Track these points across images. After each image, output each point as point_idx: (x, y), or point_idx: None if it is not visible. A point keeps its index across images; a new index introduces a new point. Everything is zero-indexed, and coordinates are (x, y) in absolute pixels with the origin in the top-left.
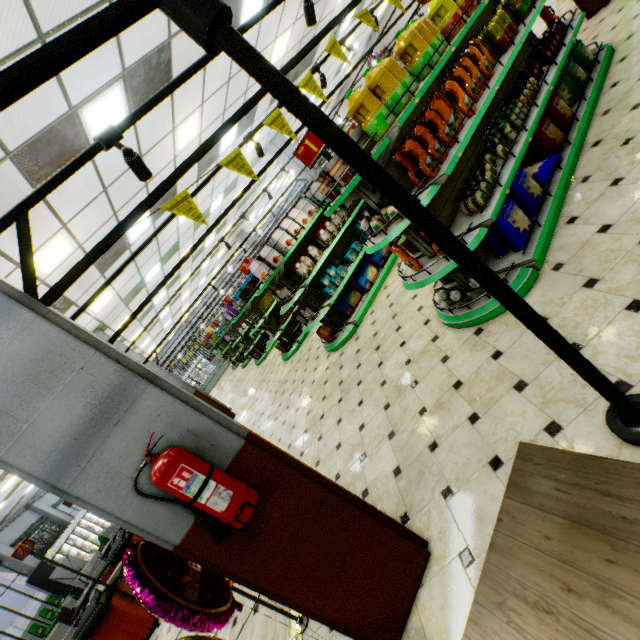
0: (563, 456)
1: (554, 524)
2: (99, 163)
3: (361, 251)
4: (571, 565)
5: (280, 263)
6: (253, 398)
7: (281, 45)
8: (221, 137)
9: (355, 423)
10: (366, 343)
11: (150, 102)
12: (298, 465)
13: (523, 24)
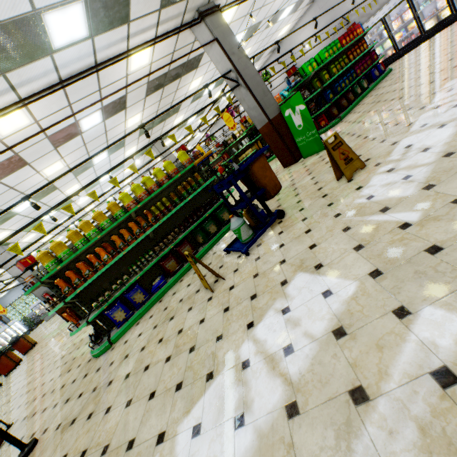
0: None
1: None
2: None
3: None
4: None
5: None
6: None
7: (135, 119)
8: None
9: (54, 375)
10: None
11: None
12: None
13: (171, 210)
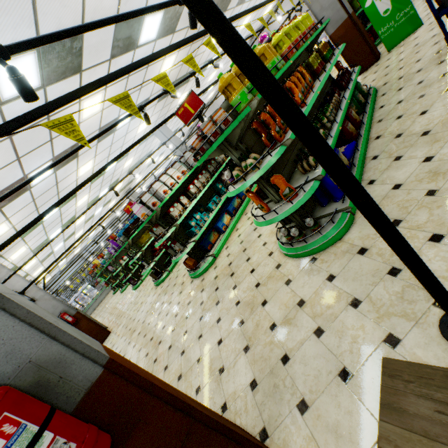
0: (434, 372)
1: None
2: (6, 113)
3: (219, 203)
4: None
5: (158, 206)
6: (127, 317)
7: (168, 63)
8: (112, 80)
9: (214, 338)
10: (223, 271)
11: (45, 37)
12: (163, 392)
13: (329, 62)
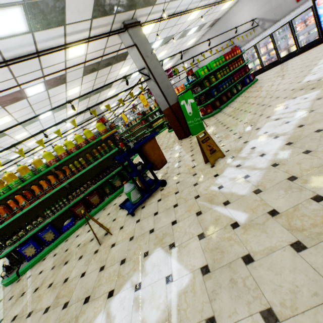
0: None
1: None
2: None
3: None
4: None
5: None
6: None
7: (74, 90)
8: None
9: None
10: None
11: None
12: None
13: (85, 167)
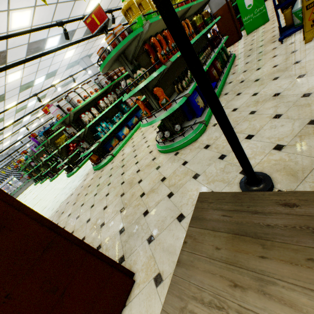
0: (226, 195)
1: (222, 238)
2: None
3: (122, 118)
4: (235, 265)
5: (71, 110)
6: (42, 199)
7: (94, 4)
8: None
9: (102, 206)
10: (117, 164)
11: None
12: (32, 212)
13: (208, 24)
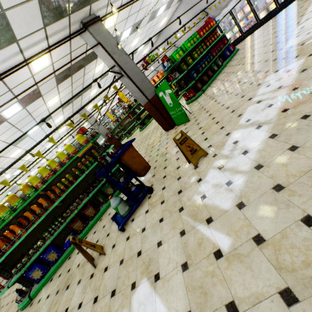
0: None
1: None
2: None
3: None
4: None
5: None
6: None
7: (53, 100)
8: None
9: None
10: None
11: None
12: None
13: (73, 183)
